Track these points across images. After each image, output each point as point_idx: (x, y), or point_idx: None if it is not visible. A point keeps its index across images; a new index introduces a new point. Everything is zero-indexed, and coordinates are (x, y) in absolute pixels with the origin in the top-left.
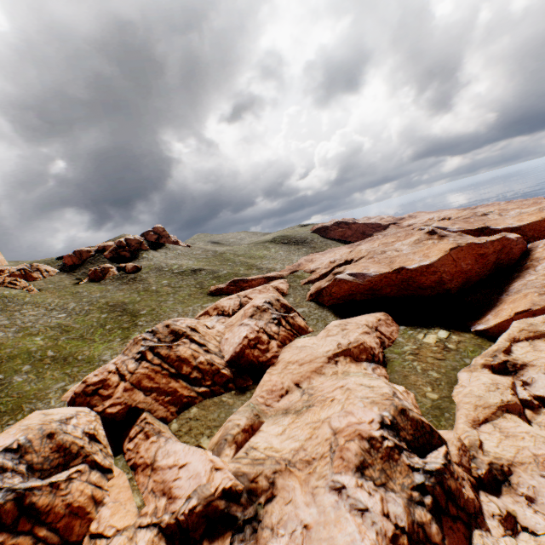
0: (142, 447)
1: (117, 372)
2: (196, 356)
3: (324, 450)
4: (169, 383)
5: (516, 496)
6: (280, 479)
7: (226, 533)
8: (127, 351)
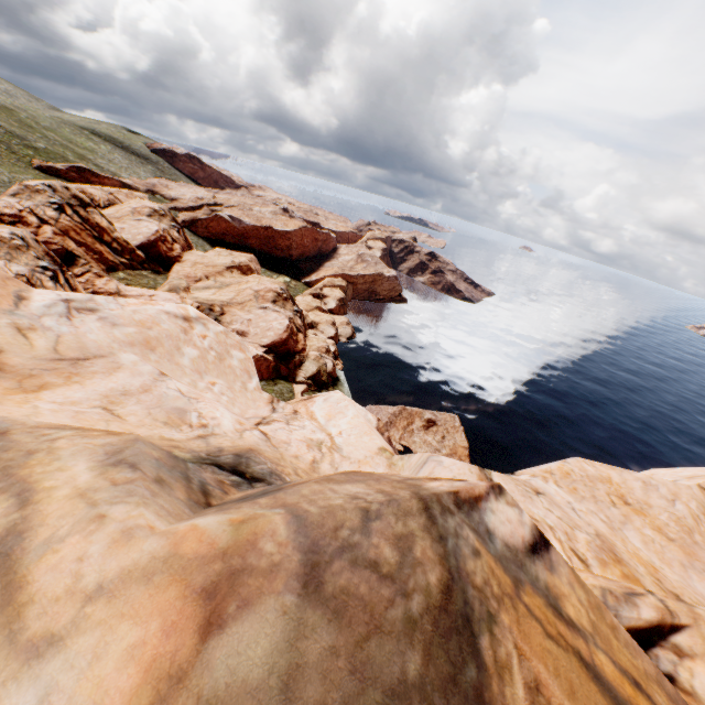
0: (98, 283)
1: (34, 214)
2: (113, 230)
3: (251, 298)
4: (95, 244)
5: (319, 332)
6: (226, 309)
7: None
8: (23, 196)
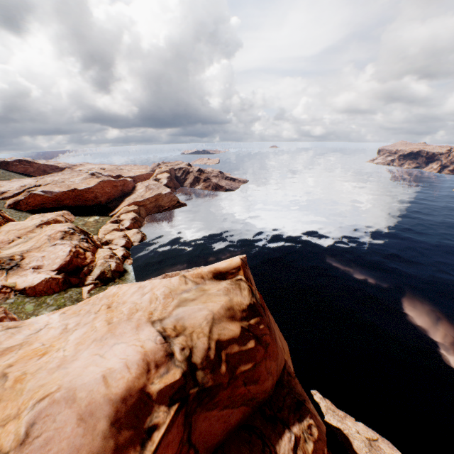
0: None
1: None
2: None
3: (46, 241)
4: None
5: (113, 245)
6: (26, 254)
7: (4, 272)
8: None
